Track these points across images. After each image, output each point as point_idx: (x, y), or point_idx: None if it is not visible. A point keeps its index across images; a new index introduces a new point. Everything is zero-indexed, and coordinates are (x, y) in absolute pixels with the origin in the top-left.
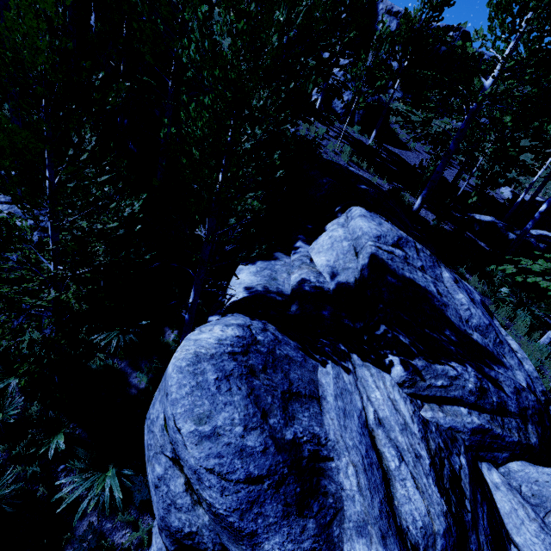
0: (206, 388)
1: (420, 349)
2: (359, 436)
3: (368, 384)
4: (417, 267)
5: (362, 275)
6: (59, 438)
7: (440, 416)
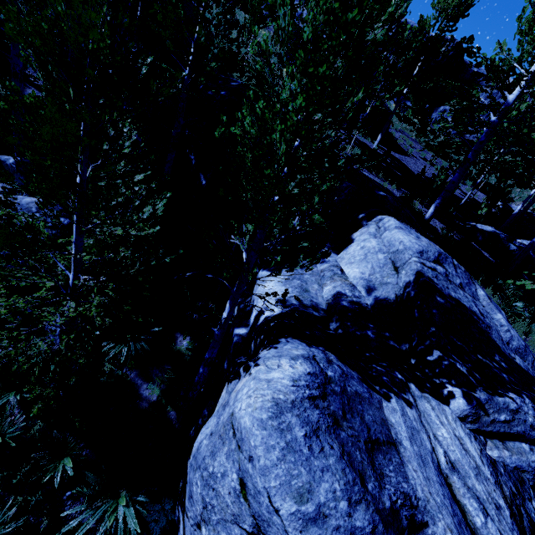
0: (298, 450)
1: (478, 379)
2: (440, 487)
3: (431, 419)
4: (457, 285)
5: (406, 293)
6: (66, 463)
7: (506, 455)
